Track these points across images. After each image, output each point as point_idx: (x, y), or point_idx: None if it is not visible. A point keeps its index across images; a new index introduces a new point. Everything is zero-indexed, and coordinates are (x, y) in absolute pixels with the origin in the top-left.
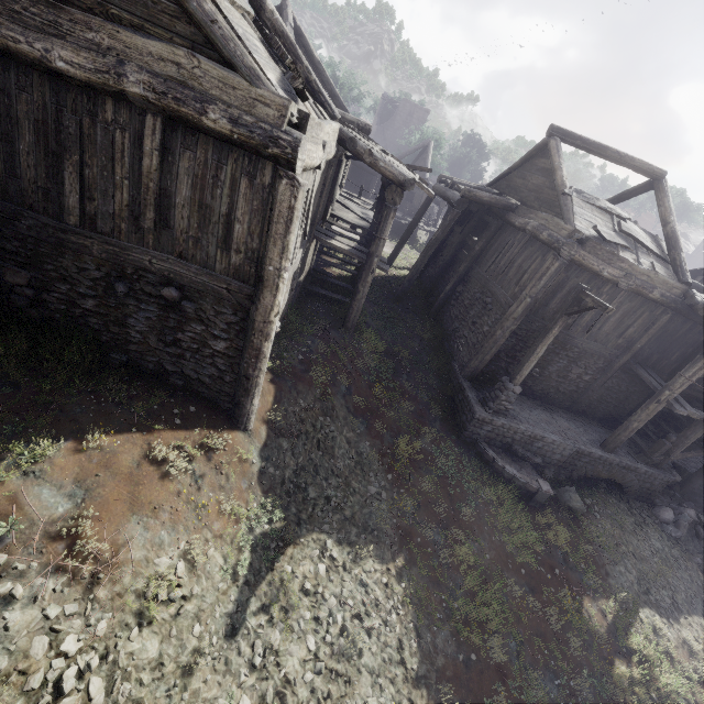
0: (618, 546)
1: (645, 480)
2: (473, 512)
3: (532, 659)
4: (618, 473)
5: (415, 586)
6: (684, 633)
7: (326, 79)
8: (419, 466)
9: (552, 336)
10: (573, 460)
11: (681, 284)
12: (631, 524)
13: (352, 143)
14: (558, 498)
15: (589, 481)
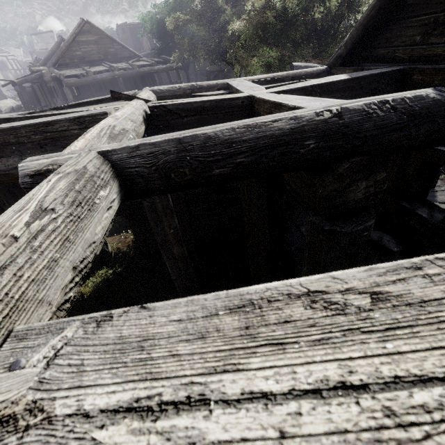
0: None
1: None
2: None
3: None
4: None
5: None
6: None
7: None
8: None
9: None
10: None
11: None
12: None
13: None
14: None
15: None
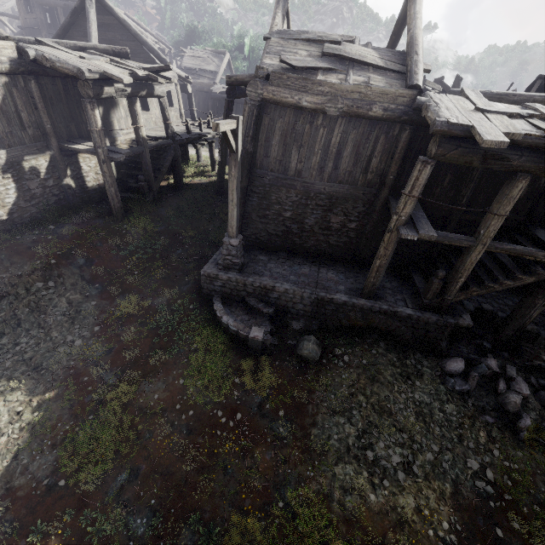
0: (354, 396)
1: (414, 326)
2: (170, 358)
3: (136, 495)
4: (377, 320)
5: (48, 416)
6: (402, 498)
7: (133, 32)
8: (137, 320)
9: (234, 178)
10: (319, 309)
11: (405, 89)
12: (393, 375)
13: (26, 54)
14: (295, 348)
15: (352, 331)
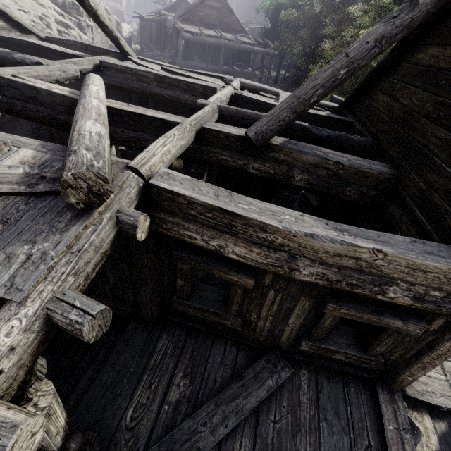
0: None
1: None
2: None
3: None
4: None
5: None
6: None
7: None
8: None
9: None
10: None
11: None
12: None
13: None
14: None
15: None
